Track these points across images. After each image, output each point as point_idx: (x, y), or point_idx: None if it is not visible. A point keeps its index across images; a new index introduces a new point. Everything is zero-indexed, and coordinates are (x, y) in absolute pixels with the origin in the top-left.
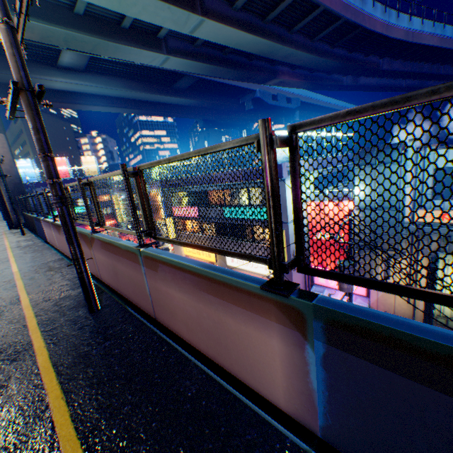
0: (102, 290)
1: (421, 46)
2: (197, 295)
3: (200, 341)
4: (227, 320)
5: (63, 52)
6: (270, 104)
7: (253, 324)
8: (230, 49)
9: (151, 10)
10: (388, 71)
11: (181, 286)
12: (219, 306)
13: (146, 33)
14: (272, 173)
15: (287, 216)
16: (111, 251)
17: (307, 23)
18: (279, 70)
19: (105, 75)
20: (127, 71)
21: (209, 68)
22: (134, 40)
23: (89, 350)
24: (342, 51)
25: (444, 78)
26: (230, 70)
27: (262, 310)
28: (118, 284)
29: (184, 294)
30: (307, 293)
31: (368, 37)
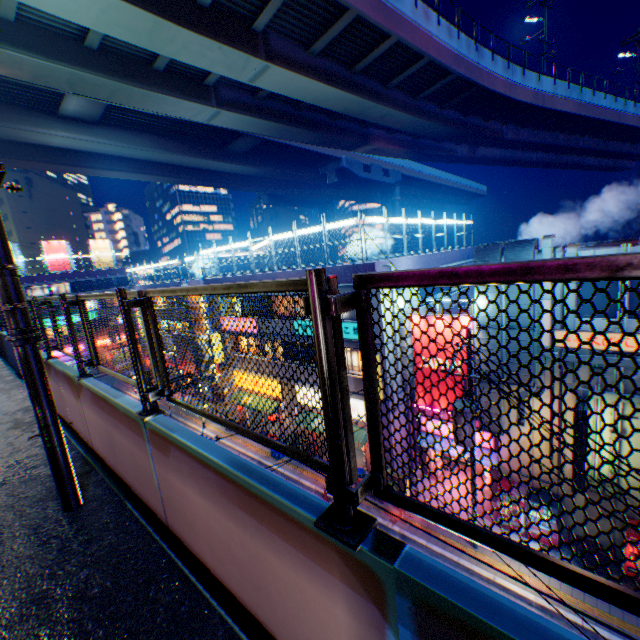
0: (91, 467)
1: (554, 112)
2: (225, 507)
3: (231, 577)
4: (269, 557)
5: (67, 96)
6: (361, 177)
7: (306, 573)
8: (305, 104)
9: (195, 50)
10: (514, 142)
11: (202, 487)
12: (257, 533)
13: (189, 78)
14: (329, 351)
15: (383, 336)
16: (105, 410)
17: (408, 77)
18: (372, 134)
19: (128, 130)
20: (160, 125)
21: (277, 127)
22: (171, 87)
23: (50, 587)
24: (455, 113)
25: (584, 152)
26: (305, 131)
27: (320, 556)
28: (116, 461)
29: (207, 500)
30: (388, 540)
31: (487, 98)
